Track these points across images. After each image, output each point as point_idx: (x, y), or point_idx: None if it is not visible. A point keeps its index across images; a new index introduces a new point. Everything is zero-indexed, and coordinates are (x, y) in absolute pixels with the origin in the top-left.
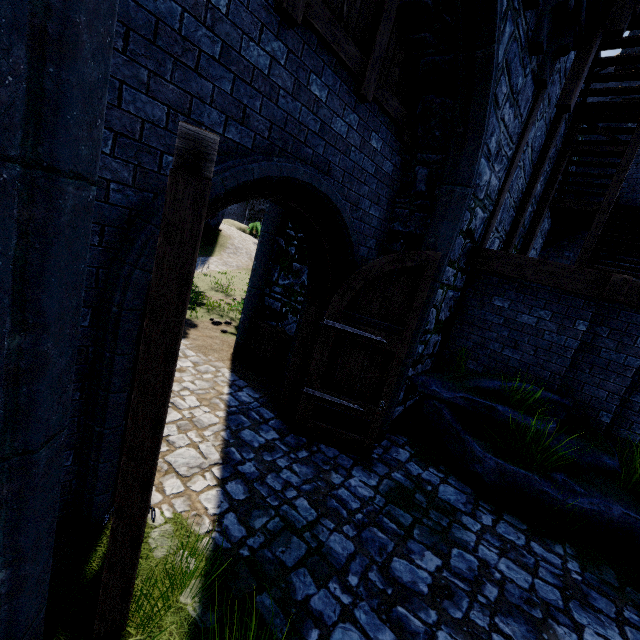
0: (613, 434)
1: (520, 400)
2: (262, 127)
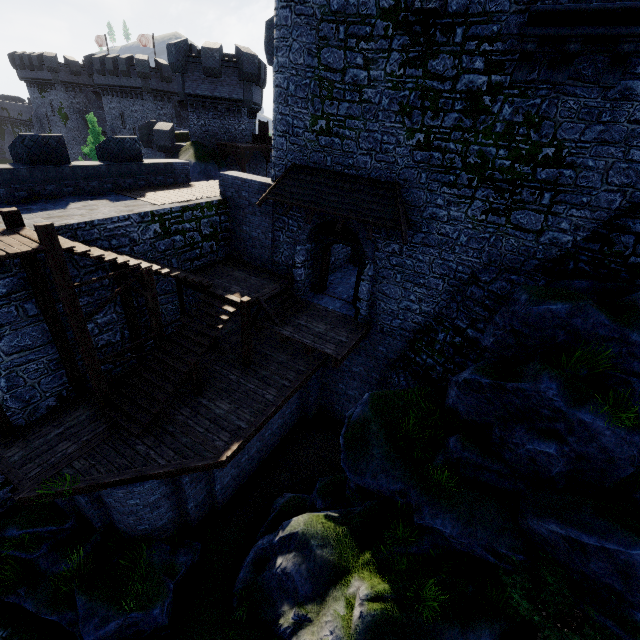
0: (115, 524)
1: (31, 537)
2: None
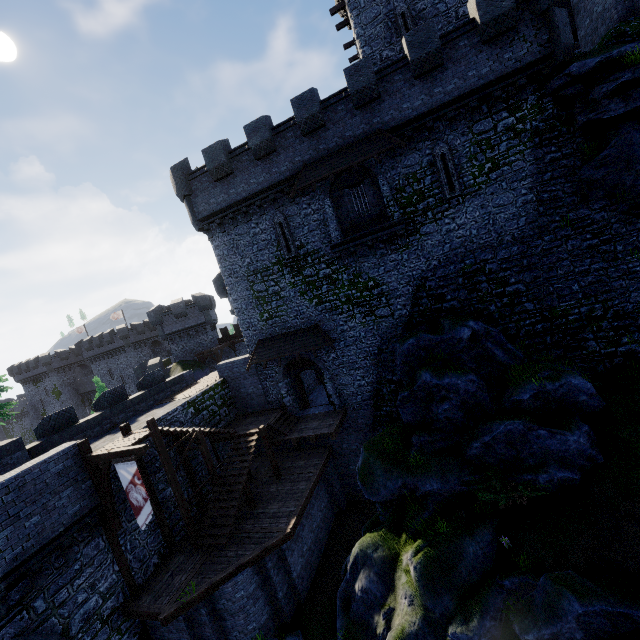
0: (229, 639)
1: None
2: None
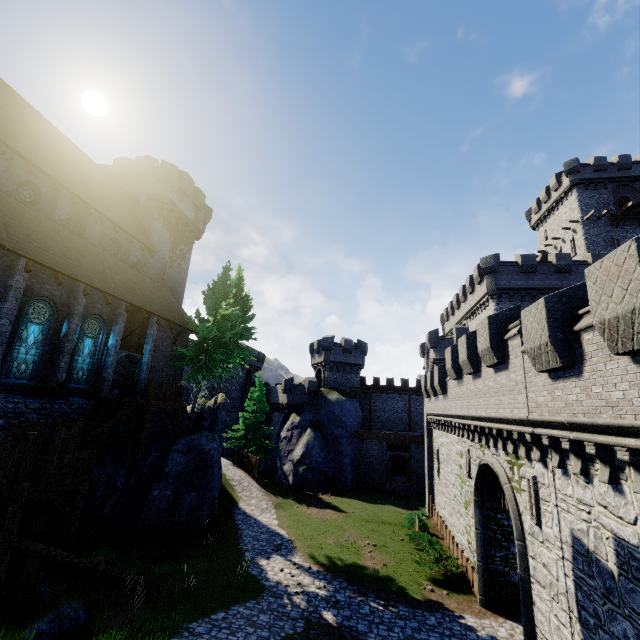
0: None
1: None
2: None
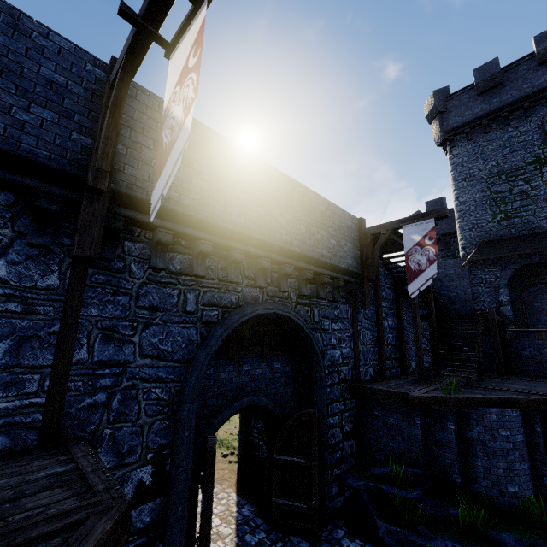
0: (471, 489)
1: (398, 478)
2: (229, 393)
